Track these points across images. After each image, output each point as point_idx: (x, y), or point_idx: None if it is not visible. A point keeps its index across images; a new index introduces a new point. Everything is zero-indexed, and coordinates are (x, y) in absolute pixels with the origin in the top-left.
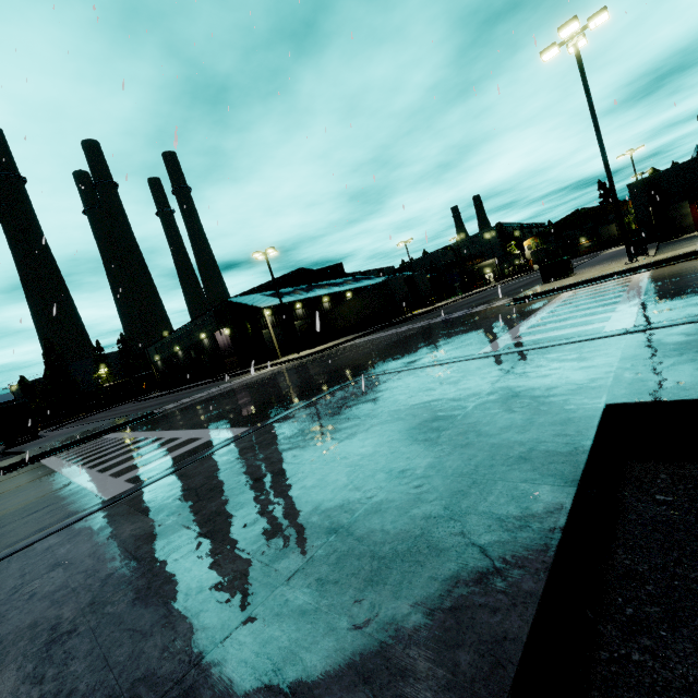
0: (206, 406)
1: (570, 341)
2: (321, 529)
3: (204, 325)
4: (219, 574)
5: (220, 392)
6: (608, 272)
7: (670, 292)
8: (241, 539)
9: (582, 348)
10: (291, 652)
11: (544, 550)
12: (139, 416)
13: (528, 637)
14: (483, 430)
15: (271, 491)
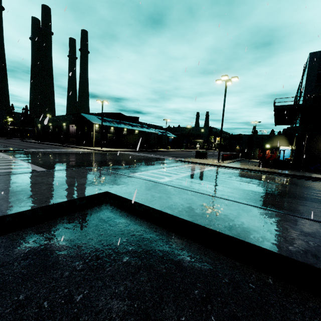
0: (45, 156)
1: (140, 178)
2: (27, 194)
3: (66, 119)
4: (0, 195)
5: (57, 152)
6: (208, 162)
7: (195, 175)
8: (10, 191)
9: (137, 180)
10: (2, 204)
11: (53, 203)
12: (15, 149)
13: (35, 208)
14: (83, 188)
15: (27, 186)
